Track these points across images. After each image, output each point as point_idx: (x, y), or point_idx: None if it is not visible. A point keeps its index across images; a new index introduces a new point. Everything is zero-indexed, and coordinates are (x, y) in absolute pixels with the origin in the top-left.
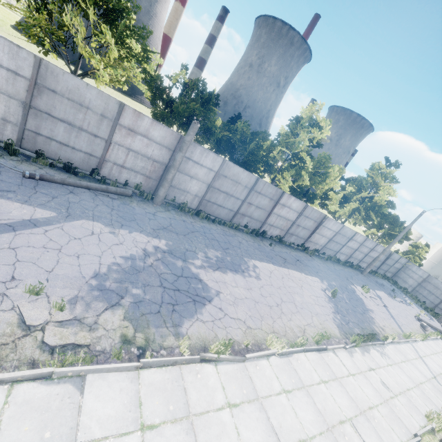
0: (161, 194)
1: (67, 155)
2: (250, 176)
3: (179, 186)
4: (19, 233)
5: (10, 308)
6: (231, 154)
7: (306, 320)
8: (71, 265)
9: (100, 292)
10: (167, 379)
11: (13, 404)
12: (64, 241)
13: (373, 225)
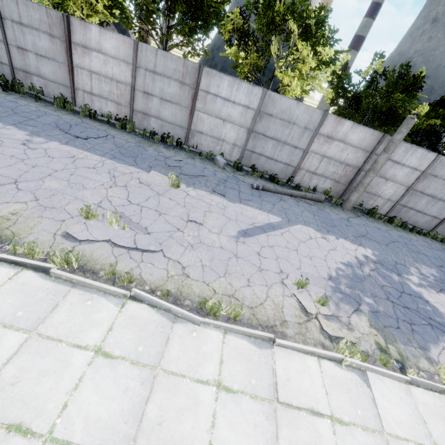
0: (353, 199)
1: (270, 167)
2: None
3: (370, 190)
4: (268, 234)
5: (290, 295)
6: (434, 146)
7: None
8: (309, 265)
9: (342, 295)
10: (440, 406)
11: (325, 374)
12: (296, 243)
13: None
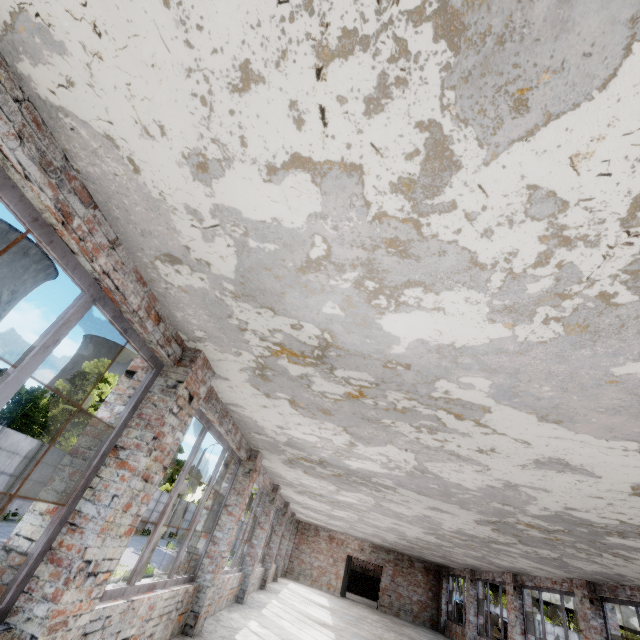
0: None
1: None
2: (34, 442)
3: None
4: None
5: None
6: None
7: (130, 567)
8: None
9: None
10: None
11: None
12: None
13: (165, 479)
